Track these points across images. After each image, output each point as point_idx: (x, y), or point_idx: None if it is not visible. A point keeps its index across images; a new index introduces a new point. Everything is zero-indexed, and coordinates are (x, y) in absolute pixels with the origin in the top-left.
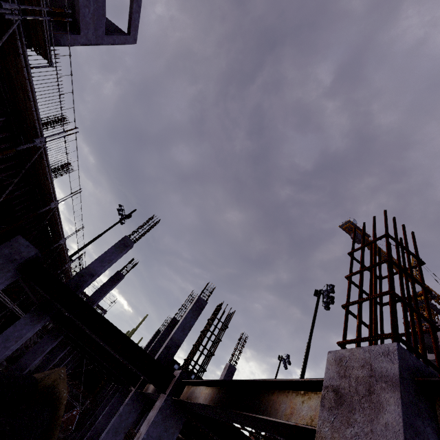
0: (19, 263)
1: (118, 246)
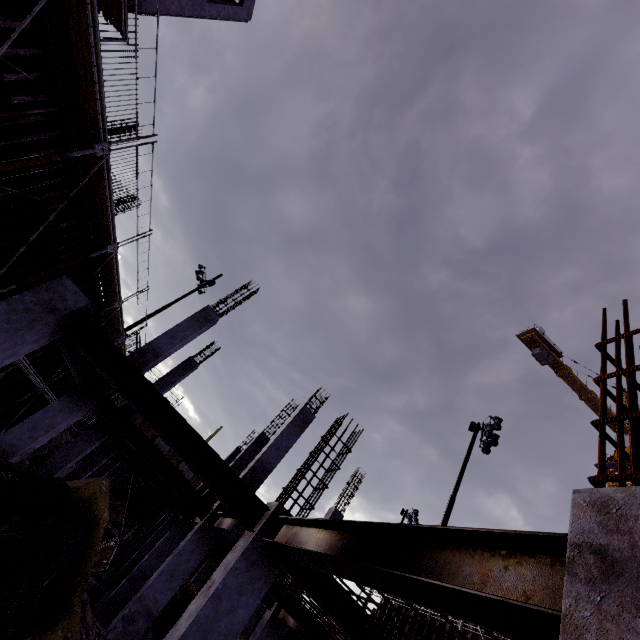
0: (62, 315)
1: (197, 319)
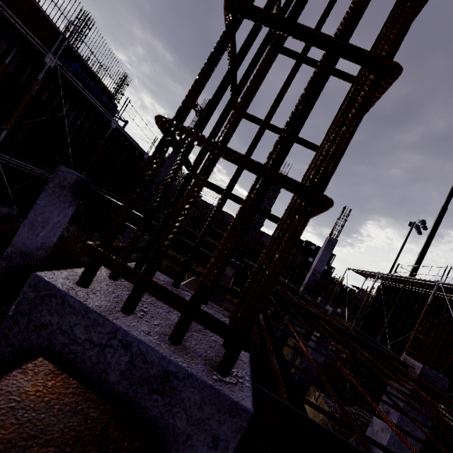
0: (69, 188)
1: None
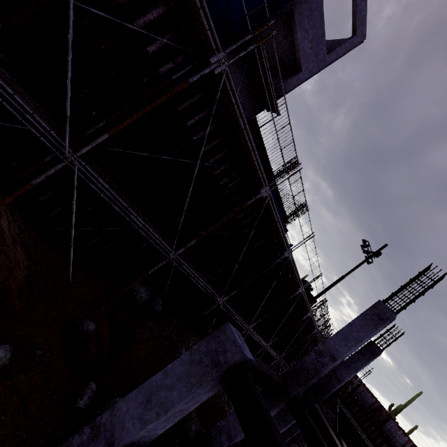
0: (222, 370)
1: (368, 317)
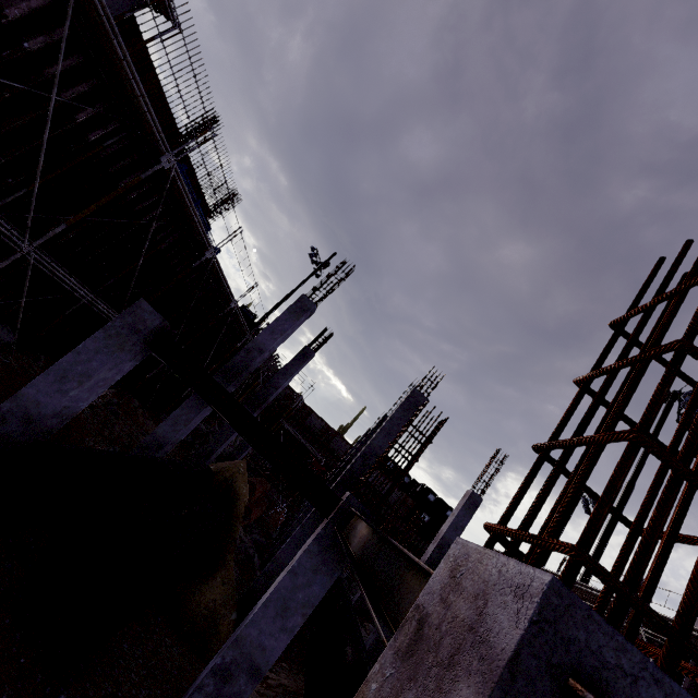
0: (144, 335)
1: (293, 310)
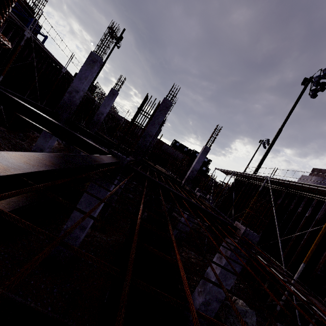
0: None
1: (88, 63)
